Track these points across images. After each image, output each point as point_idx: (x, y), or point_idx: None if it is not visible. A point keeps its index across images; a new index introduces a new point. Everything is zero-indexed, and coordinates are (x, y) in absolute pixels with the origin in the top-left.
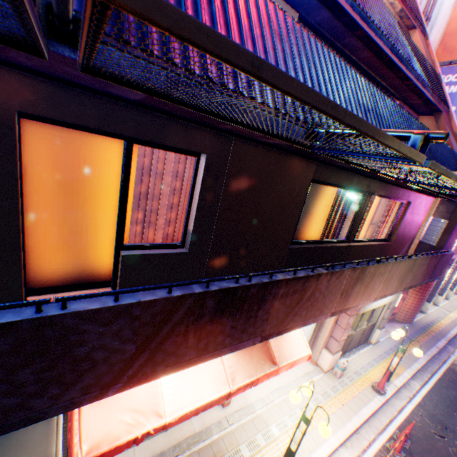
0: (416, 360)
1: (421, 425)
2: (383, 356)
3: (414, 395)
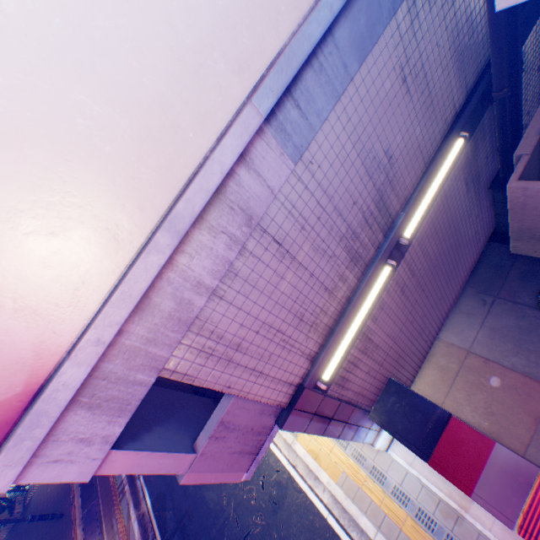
0: (380, 533)
1: (265, 462)
2: (343, 445)
3: (301, 477)
